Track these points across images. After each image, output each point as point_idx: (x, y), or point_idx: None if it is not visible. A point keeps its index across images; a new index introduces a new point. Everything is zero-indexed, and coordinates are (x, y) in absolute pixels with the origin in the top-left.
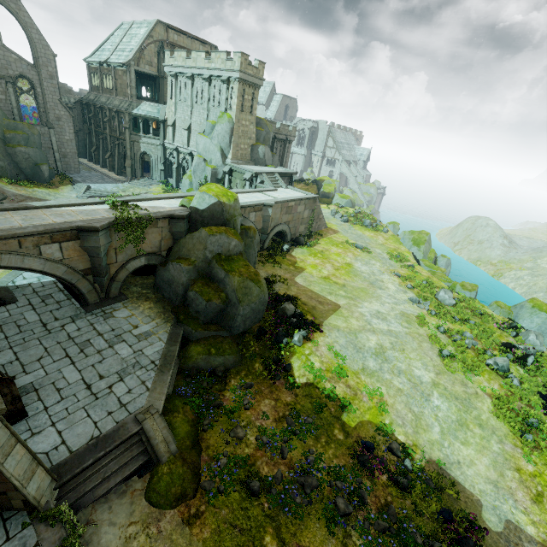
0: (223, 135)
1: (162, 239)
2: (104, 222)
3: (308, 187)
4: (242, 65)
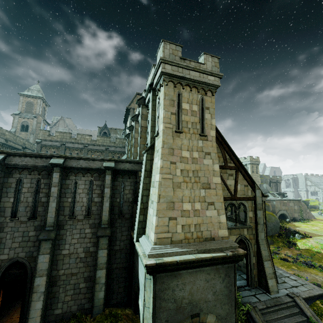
0: None
1: None
2: None
3: None
4: (250, 159)
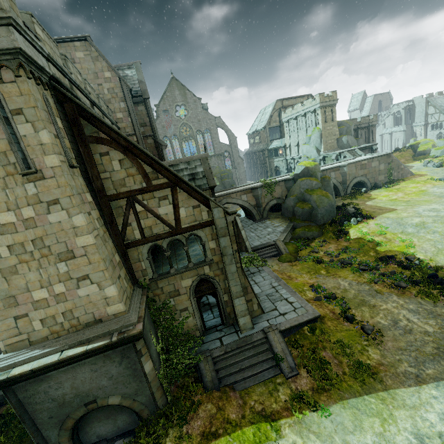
0: (316, 140)
1: (282, 191)
2: (259, 185)
3: (402, 152)
4: (320, 99)
